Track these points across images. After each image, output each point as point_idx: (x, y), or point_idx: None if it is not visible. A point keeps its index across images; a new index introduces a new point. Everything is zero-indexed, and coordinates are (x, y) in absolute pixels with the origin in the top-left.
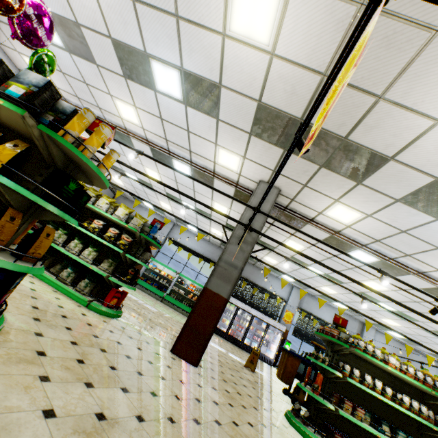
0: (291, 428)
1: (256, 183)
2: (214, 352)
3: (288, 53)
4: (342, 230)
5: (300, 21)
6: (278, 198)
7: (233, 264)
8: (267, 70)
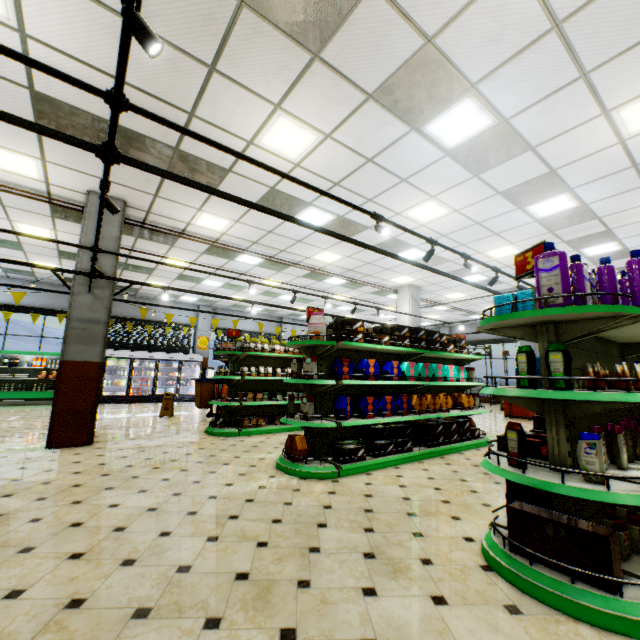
0: (211, 436)
1: (84, 195)
2: (114, 423)
3: (51, 40)
4: (220, 238)
5: (50, 7)
6: (127, 211)
7: (93, 319)
8: (24, 51)
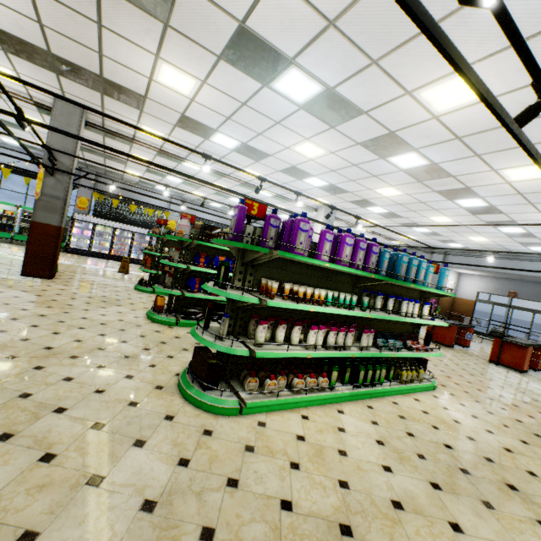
0: (134, 290)
1: (53, 100)
2: (83, 270)
3: None
4: (163, 146)
5: None
6: (88, 116)
7: (55, 196)
8: None
